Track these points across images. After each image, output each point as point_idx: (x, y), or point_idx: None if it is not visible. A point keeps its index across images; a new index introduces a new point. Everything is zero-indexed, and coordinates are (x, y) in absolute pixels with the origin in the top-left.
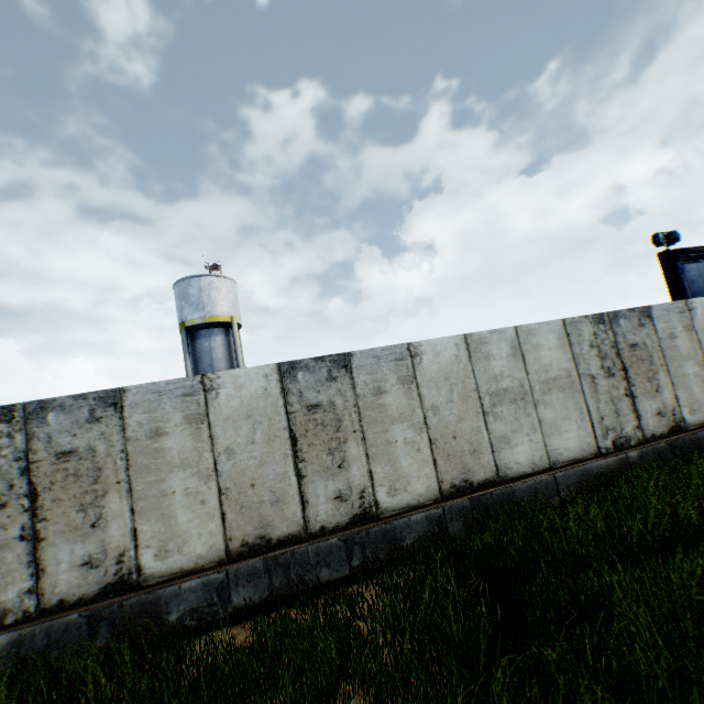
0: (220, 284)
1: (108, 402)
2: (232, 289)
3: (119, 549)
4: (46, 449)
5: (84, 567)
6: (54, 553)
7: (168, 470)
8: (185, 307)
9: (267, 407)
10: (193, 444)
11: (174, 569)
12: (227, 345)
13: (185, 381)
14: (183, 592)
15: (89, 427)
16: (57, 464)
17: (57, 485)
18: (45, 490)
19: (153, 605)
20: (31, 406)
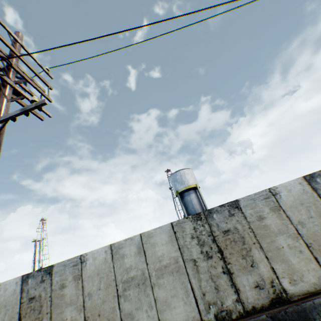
0: (187, 171)
1: (233, 206)
2: (192, 173)
3: (268, 278)
4: (217, 230)
5: (255, 288)
6: (239, 280)
7: (274, 235)
8: (176, 184)
9: (308, 198)
10: (279, 221)
11: (303, 291)
12: (197, 197)
13: (261, 192)
14: (316, 305)
15: (230, 218)
16: (224, 236)
17: (228, 246)
18: (224, 248)
19: (302, 313)
20: (205, 212)
